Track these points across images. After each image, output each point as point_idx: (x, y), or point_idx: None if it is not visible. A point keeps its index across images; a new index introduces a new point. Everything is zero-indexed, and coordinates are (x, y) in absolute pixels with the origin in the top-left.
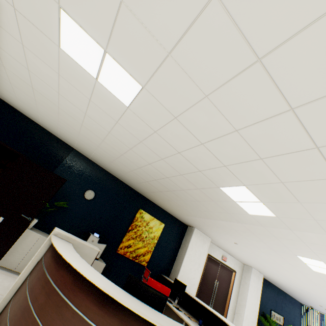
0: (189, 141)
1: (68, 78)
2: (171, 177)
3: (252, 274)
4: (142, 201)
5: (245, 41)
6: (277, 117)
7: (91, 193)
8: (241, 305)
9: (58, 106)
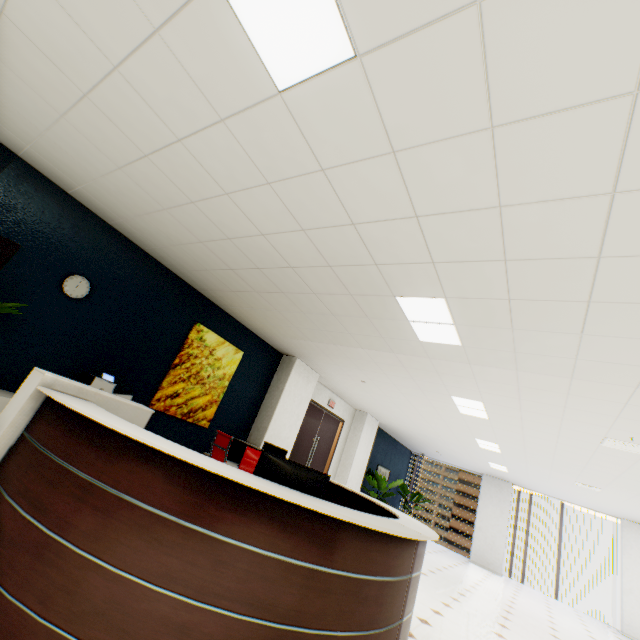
0: (392, 207)
1: None
2: (302, 267)
3: (366, 422)
4: (203, 307)
5: None
6: (582, 201)
7: (81, 283)
8: (346, 466)
9: (2, 8)
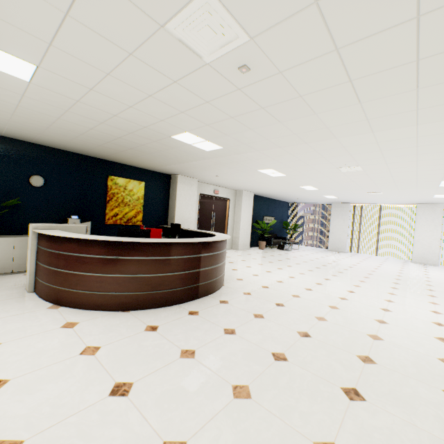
0: (118, 106)
1: None
2: (123, 136)
3: (243, 196)
4: (108, 166)
5: (112, 43)
6: (171, 87)
7: (38, 179)
8: (237, 222)
9: None
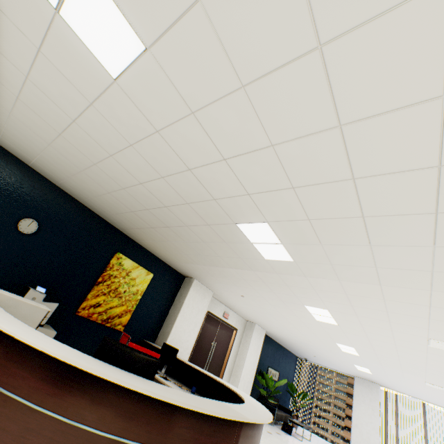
0: (207, 154)
1: None
2: (172, 206)
3: (254, 331)
4: (122, 241)
5: (309, 11)
6: (323, 135)
7: (32, 223)
8: (239, 366)
9: None
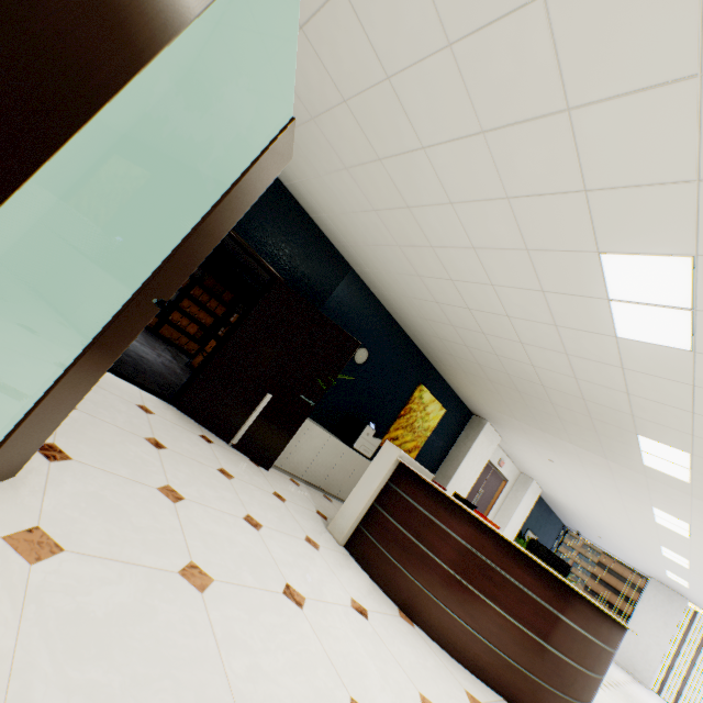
0: (672, 401)
1: (541, 262)
2: (554, 389)
3: (530, 488)
4: (426, 371)
5: None
6: None
7: (363, 353)
8: (501, 523)
9: (433, 246)
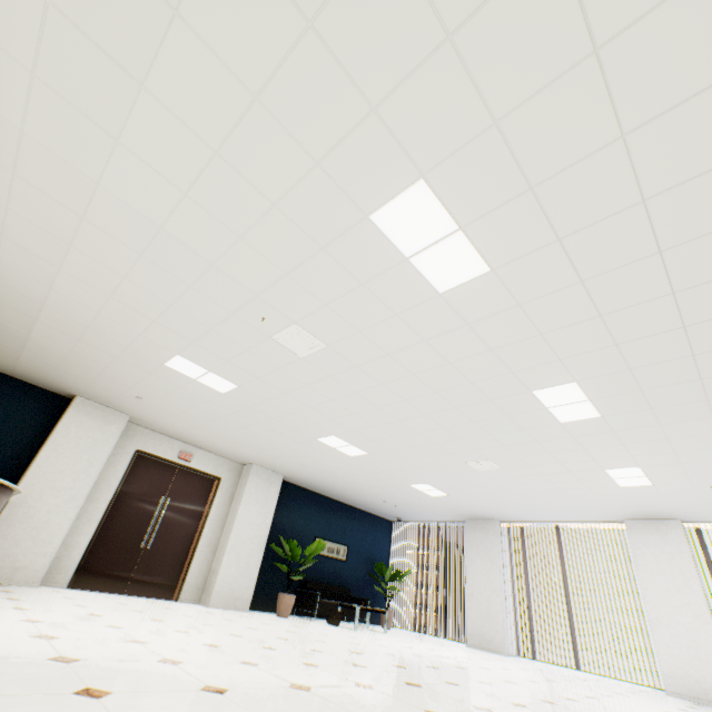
0: None
1: None
2: None
3: (252, 475)
4: None
5: None
6: None
7: None
8: (227, 532)
9: None
